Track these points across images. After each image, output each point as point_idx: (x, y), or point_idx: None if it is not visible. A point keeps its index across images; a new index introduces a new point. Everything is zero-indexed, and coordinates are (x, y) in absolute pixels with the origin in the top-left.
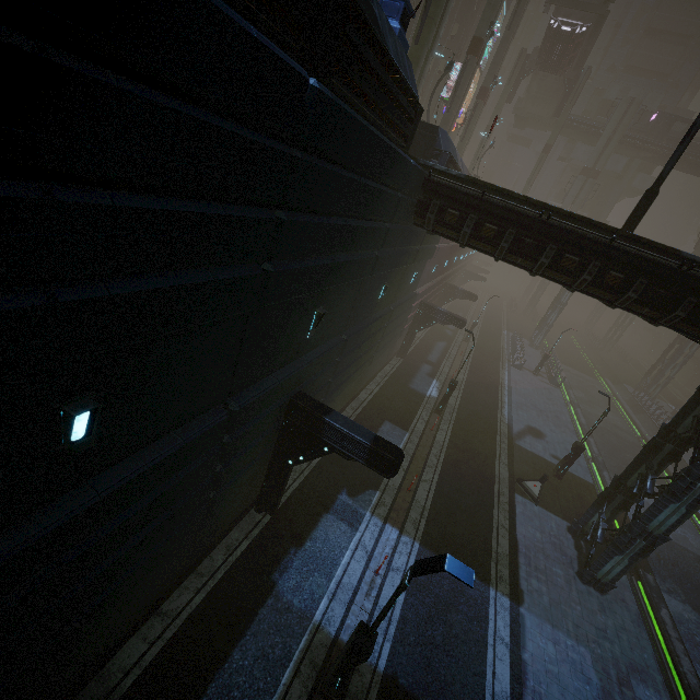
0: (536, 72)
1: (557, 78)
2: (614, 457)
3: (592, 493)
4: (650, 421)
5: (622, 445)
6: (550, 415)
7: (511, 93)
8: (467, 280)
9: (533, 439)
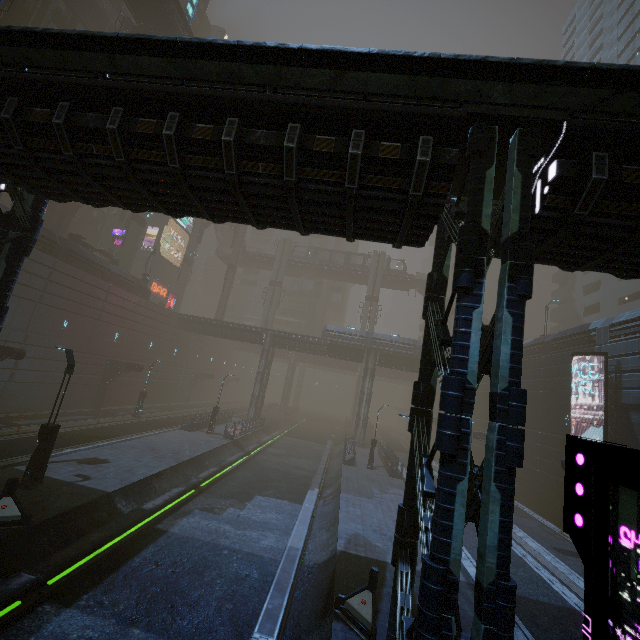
0: (216, 226)
1: (230, 228)
2: (247, 486)
3: (82, 498)
4: (341, 457)
5: (282, 477)
6: (166, 452)
7: (199, 237)
8: (197, 380)
9: (71, 464)
